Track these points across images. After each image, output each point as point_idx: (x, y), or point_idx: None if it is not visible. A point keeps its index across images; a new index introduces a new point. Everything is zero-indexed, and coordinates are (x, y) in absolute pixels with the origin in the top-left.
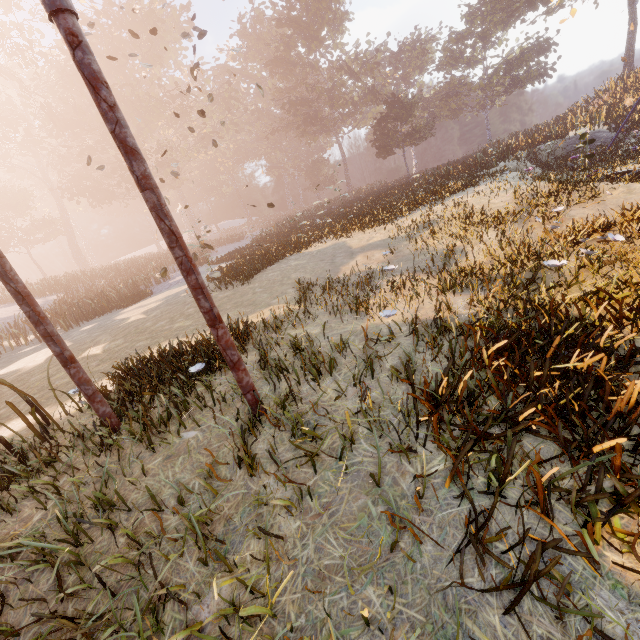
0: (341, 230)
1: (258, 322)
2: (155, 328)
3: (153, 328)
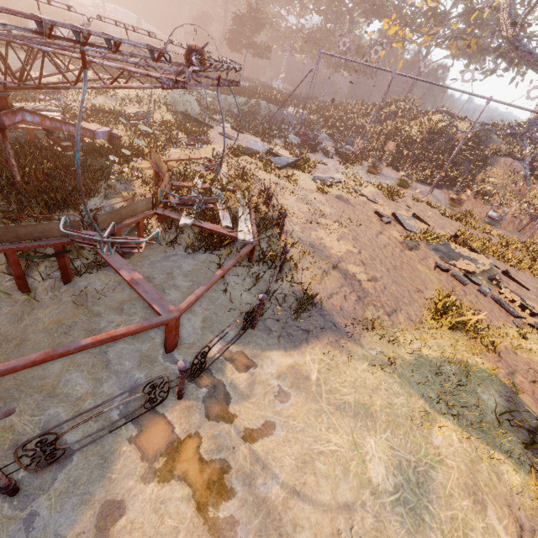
0: None
1: None
2: None
3: None
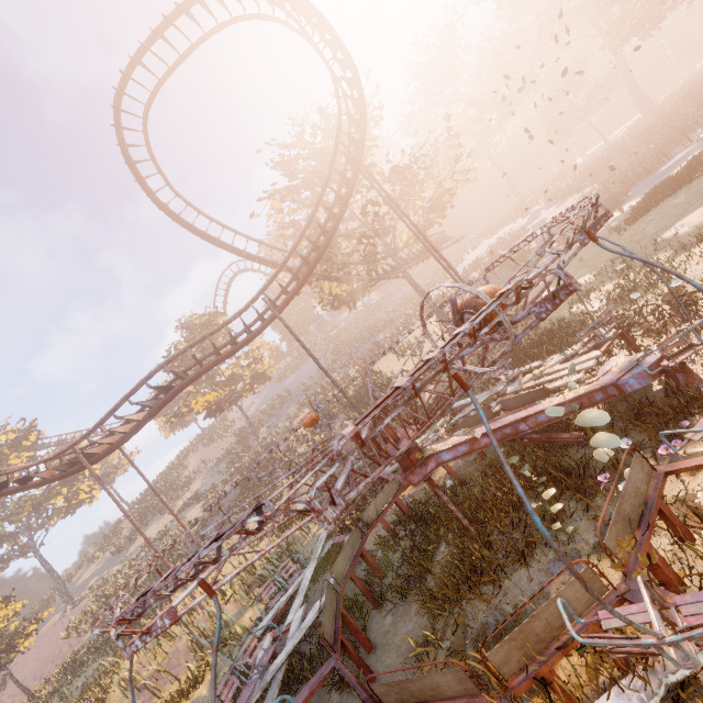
0: None
1: None
2: None
3: None
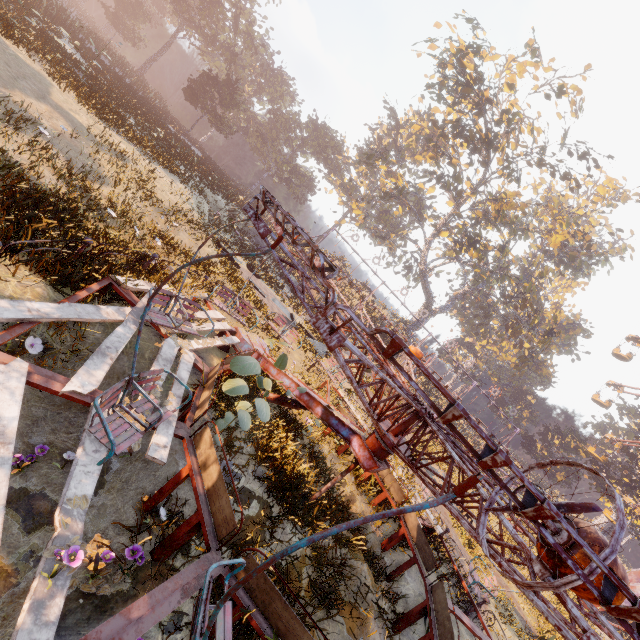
0: (64, 76)
1: None
2: None
3: None
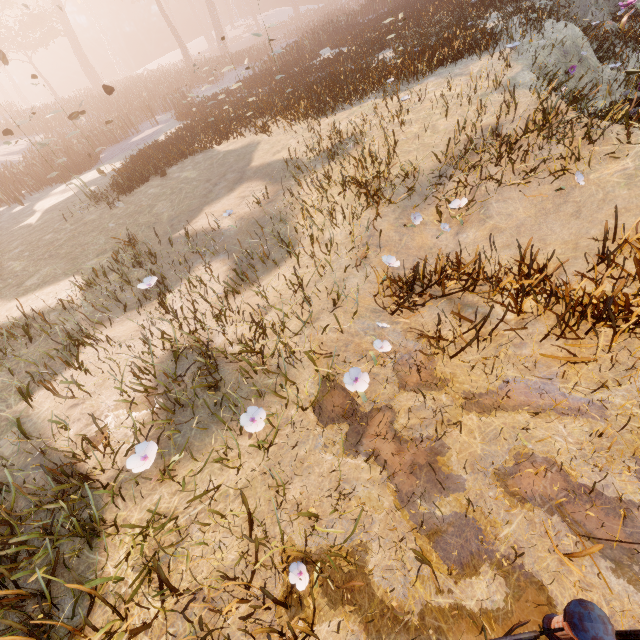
0: (277, 112)
1: (19, 316)
2: (5, 259)
3: (5, 258)
